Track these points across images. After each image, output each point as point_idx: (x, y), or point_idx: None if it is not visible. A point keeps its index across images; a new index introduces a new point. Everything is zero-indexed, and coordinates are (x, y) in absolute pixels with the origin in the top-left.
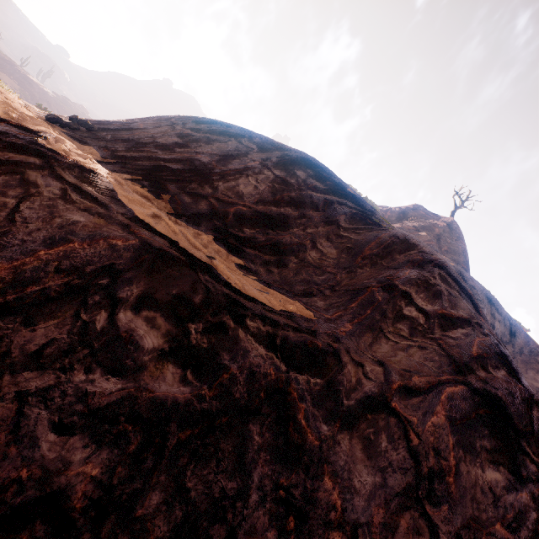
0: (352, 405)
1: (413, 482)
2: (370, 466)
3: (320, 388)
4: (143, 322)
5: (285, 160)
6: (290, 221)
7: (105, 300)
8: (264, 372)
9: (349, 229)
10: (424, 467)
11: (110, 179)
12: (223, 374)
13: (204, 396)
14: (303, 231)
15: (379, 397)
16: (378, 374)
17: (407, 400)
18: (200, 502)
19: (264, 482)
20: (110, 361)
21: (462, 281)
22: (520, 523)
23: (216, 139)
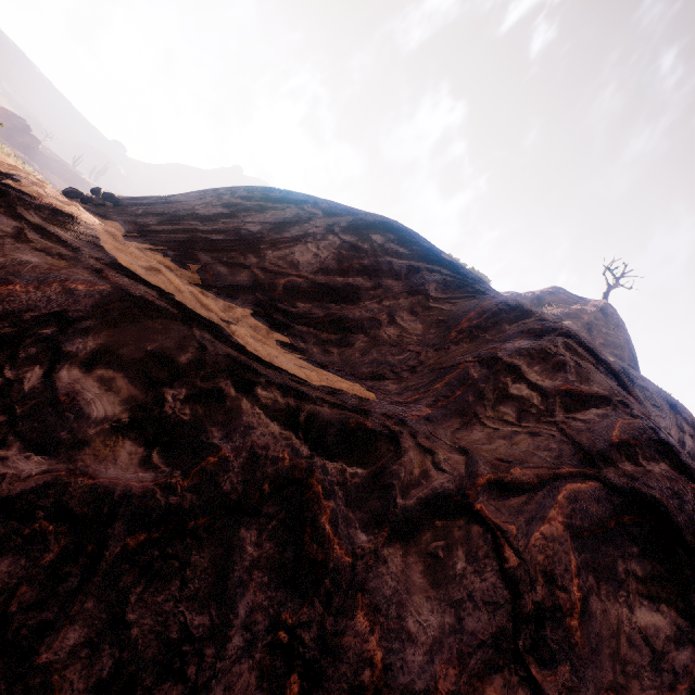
0: (411, 506)
1: (508, 625)
2: (437, 598)
3: (361, 481)
4: (95, 384)
5: (358, 224)
6: (360, 293)
7: (44, 353)
8: (274, 456)
9: (442, 299)
10: (527, 602)
11: (97, 227)
12: (209, 457)
13: (174, 486)
14: (378, 304)
15: (455, 496)
16: (457, 464)
17: (501, 500)
18: (144, 645)
19: (256, 618)
20: (36, 433)
21: (602, 354)
22: None
23: (271, 207)
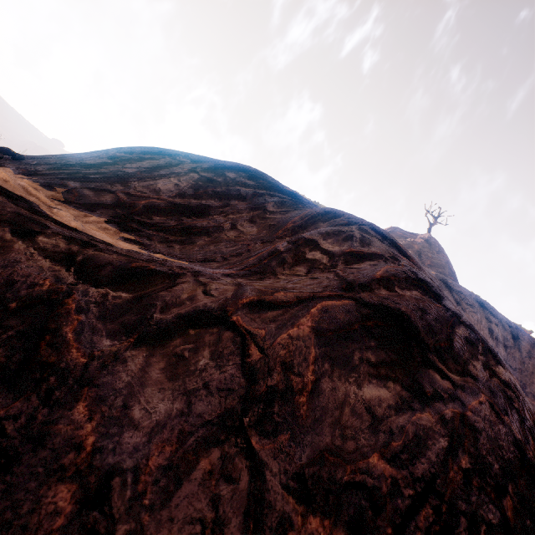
0: (167, 319)
1: (238, 406)
2: (171, 389)
3: (122, 302)
4: None
5: (217, 167)
6: (210, 210)
7: None
8: (33, 282)
9: (277, 212)
10: (261, 387)
11: None
12: None
13: None
14: (224, 217)
15: (215, 312)
16: (226, 291)
17: (258, 314)
18: None
19: None
20: None
21: (392, 237)
22: (416, 454)
23: (148, 157)
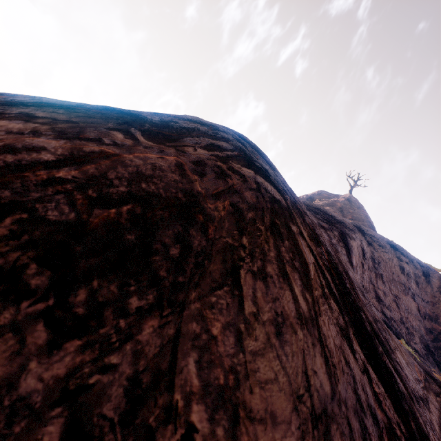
0: None
1: None
2: None
3: None
4: None
5: None
6: None
7: None
8: None
9: None
10: None
11: None
12: None
13: None
14: None
15: None
16: None
17: None
18: None
19: None
20: None
21: (242, 135)
22: None
23: None
